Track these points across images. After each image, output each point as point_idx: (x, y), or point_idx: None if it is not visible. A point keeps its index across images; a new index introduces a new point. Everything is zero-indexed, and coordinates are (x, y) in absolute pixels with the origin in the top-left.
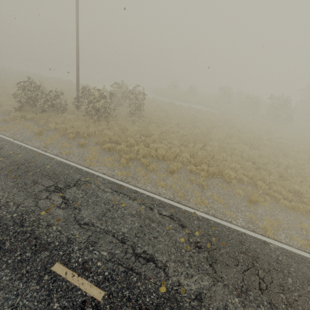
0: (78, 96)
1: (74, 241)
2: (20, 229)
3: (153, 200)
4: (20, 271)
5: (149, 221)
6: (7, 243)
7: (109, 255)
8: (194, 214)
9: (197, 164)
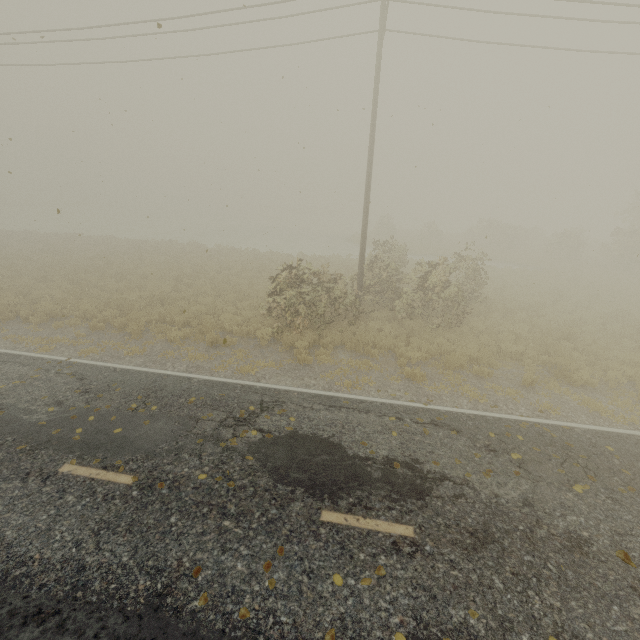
0: (362, 280)
1: None
2: None
3: None
4: None
5: None
6: None
7: None
8: None
9: None
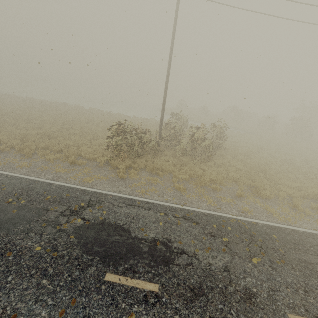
0: (161, 133)
1: None
2: None
3: None
4: None
5: None
6: None
7: None
8: None
9: None
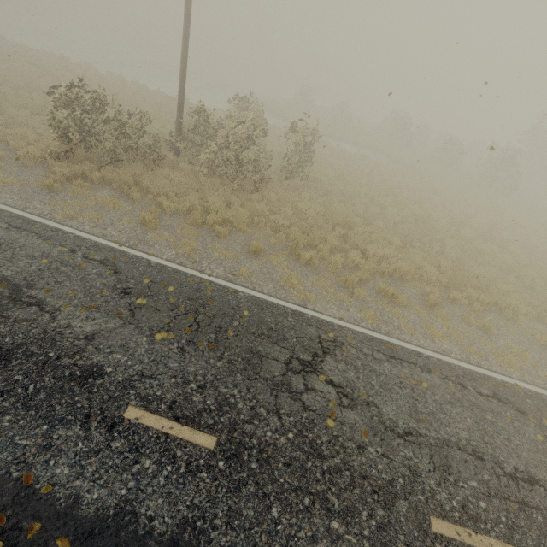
0: (181, 127)
1: (419, 471)
2: (326, 465)
3: (452, 367)
4: (395, 546)
5: (479, 411)
6: (332, 499)
7: (483, 486)
8: (518, 387)
9: (451, 285)
